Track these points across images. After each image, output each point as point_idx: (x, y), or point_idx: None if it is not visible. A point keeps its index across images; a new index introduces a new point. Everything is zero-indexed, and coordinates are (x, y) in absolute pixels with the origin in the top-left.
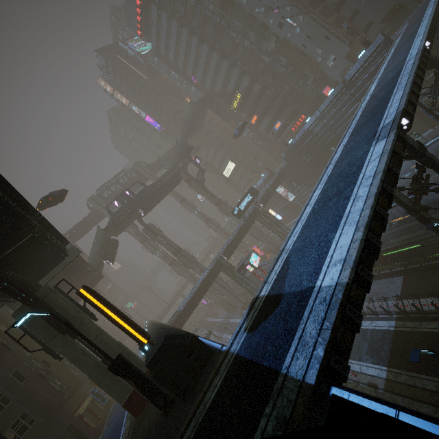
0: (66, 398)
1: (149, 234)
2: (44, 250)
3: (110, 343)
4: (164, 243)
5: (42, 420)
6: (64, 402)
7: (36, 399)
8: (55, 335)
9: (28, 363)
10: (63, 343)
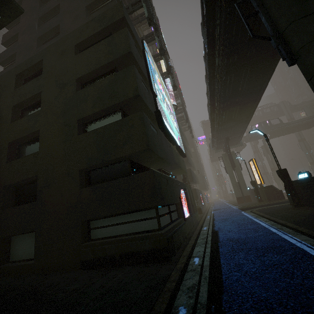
0: (206, 188)
1: (264, 150)
2: (237, 140)
3: (242, 179)
4: (269, 160)
5: (198, 188)
6: (205, 188)
7: (199, 181)
8: (230, 166)
9: (201, 170)
10: (230, 170)
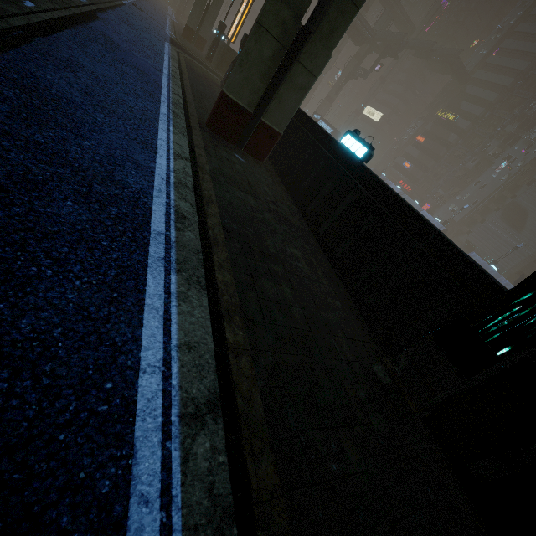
0: None
1: None
2: None
3: (218, 8)
4: None
5: None
6: None
7: None
8: None
9: None
10: None
